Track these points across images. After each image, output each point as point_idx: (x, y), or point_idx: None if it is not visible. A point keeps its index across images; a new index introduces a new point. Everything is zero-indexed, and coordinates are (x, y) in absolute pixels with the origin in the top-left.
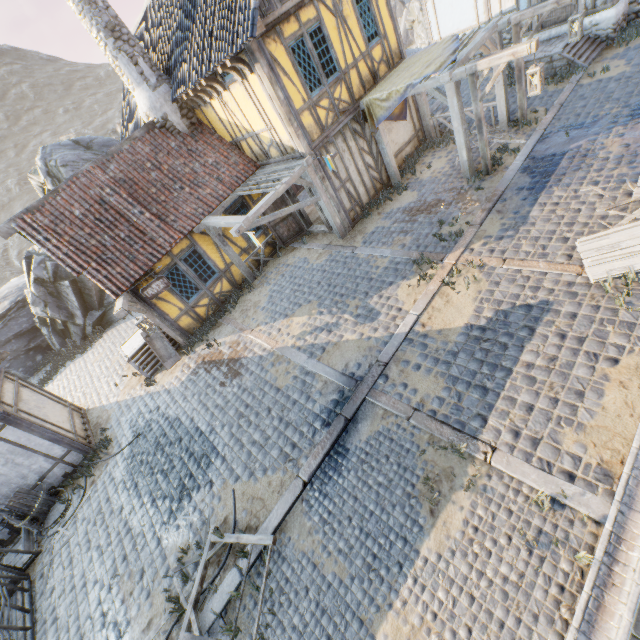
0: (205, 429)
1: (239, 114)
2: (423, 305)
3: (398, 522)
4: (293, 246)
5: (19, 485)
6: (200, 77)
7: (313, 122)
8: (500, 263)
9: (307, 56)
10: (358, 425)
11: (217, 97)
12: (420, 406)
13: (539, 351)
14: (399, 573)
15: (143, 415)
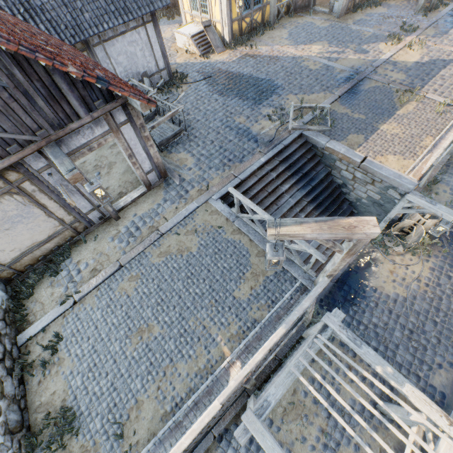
0: (265, 78)
1: None
2: (395, 52)
3: (386, 108)
4: (300, 15)
5: (139, 72)
6: None
7: None
8: (433, 45)
9: None
10: (363, 84)
11: None
12: (394, 81)
13: (447, 72)
14: (388, 117)
15: (208, 70)
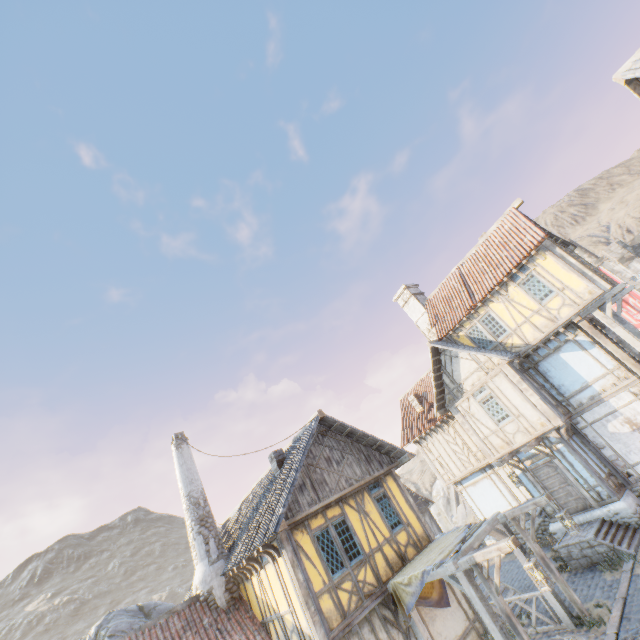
0: None
1: (270, 591)
2: None
3: None
4: None
5: None
6: (242, 557)
7: (333, 605)
8: None
9: (331, 541)
10: None
11: (256, 573)
12: None
13: None
14: None
15: None
